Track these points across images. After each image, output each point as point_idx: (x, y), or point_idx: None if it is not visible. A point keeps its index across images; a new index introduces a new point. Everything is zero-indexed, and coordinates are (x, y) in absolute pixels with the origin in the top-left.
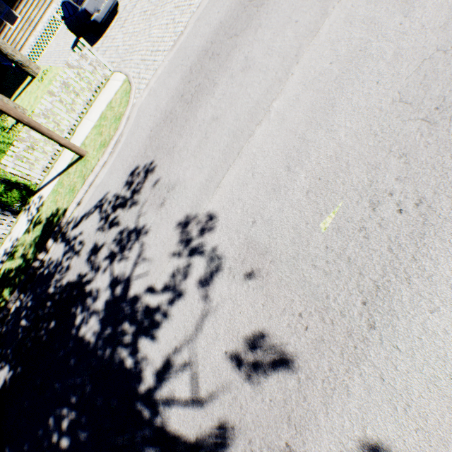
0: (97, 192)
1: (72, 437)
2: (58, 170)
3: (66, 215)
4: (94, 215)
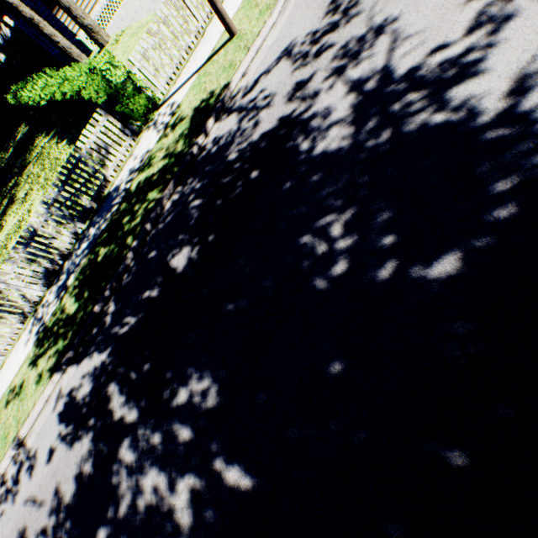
0: (273, 50)
1: (359, 230)
2: (191, 72)
3: (229, 88)
4: (279, 66)
